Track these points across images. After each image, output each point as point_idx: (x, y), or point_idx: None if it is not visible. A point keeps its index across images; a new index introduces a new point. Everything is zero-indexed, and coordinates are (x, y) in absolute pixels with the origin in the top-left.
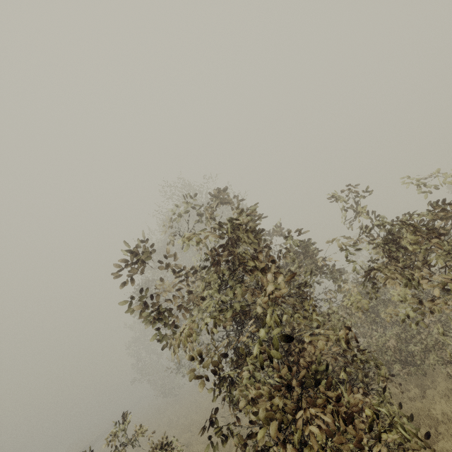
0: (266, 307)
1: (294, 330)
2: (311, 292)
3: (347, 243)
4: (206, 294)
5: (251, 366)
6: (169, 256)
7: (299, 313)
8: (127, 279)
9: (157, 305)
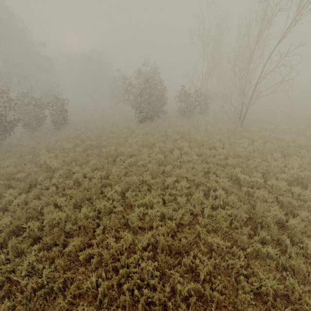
0: None
1: None
2: None
3: None
4: None
5: None
6: None
7: None
8: None
9: None
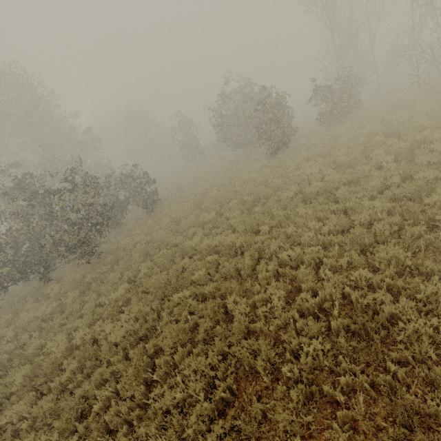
0: None
1: None
2: None
3: None
4: None
5: None
6: None
7: None
8: None
9: None
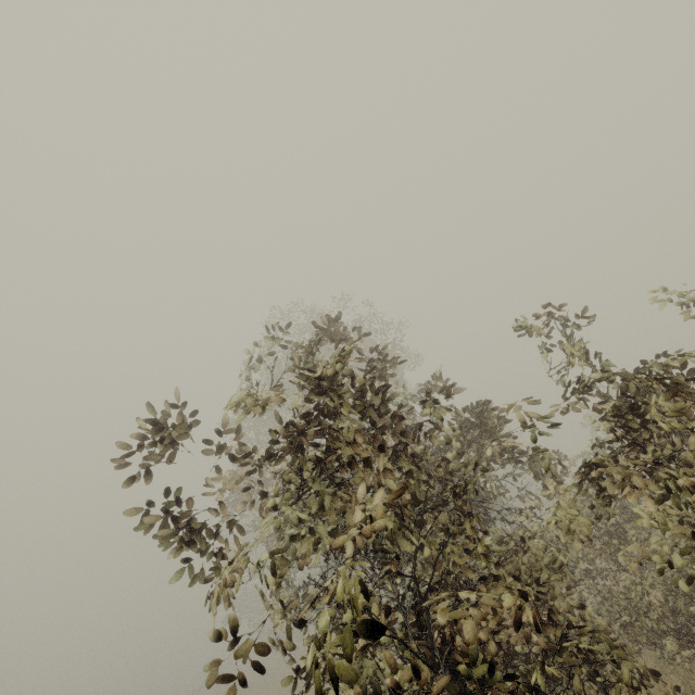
0: (359, 544)
1: (447, 573)
2: (494, 496)
3: (535, 415)
4: (268, 506)
5: (361, 642)
6: (222, 432)
7: (454, 545)
8: (136, 475)
9: (190, 522)
